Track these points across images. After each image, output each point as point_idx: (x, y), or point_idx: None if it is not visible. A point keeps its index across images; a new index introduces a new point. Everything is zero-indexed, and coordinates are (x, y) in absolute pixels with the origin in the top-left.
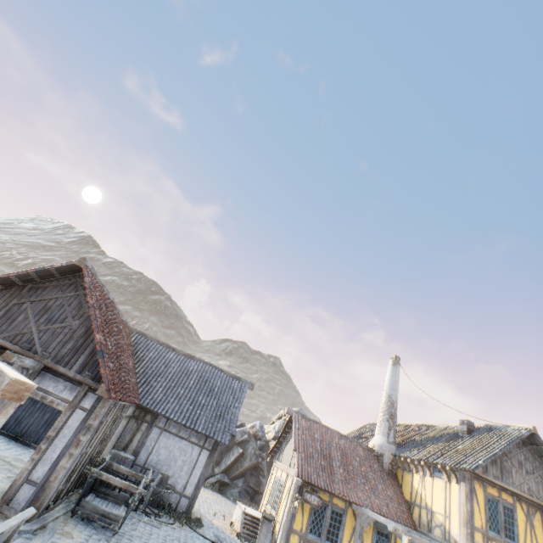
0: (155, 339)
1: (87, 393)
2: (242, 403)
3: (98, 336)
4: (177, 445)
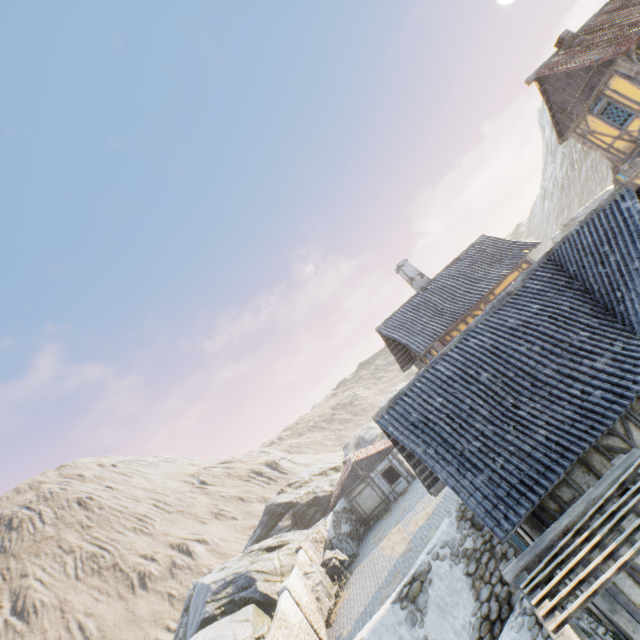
0: None
1: None
2: None
3: None
4: None
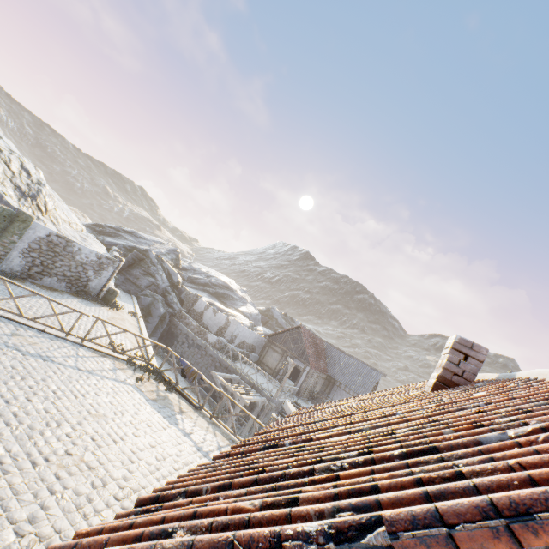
0: (334, 346)
1: (307, 366)
2: (375, 382)
3: (307, 350)
4: (344, 394)
